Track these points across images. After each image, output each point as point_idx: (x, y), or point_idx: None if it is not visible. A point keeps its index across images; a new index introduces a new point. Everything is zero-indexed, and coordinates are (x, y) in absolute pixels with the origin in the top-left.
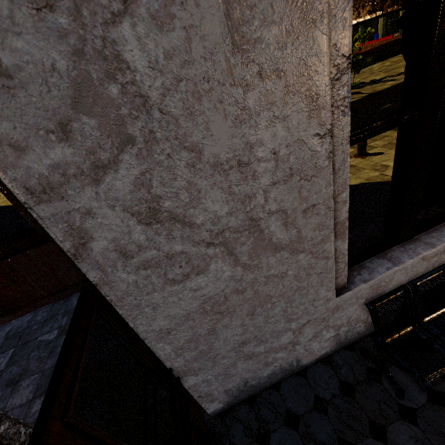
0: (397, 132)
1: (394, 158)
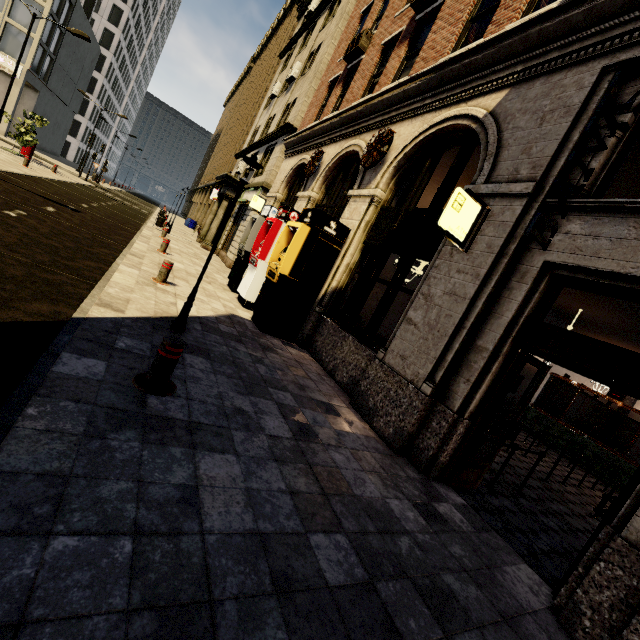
0: (386, 292)
1: (382, 303)
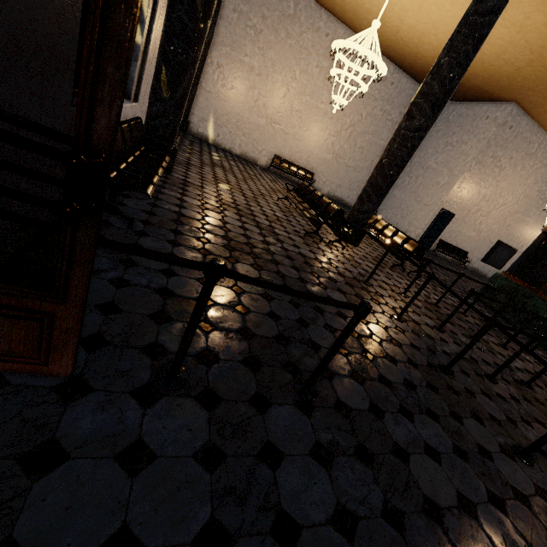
0: None
1: None
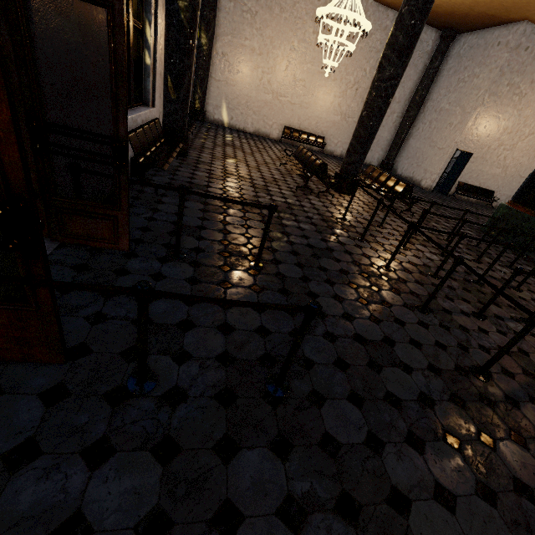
0: None
1: None
